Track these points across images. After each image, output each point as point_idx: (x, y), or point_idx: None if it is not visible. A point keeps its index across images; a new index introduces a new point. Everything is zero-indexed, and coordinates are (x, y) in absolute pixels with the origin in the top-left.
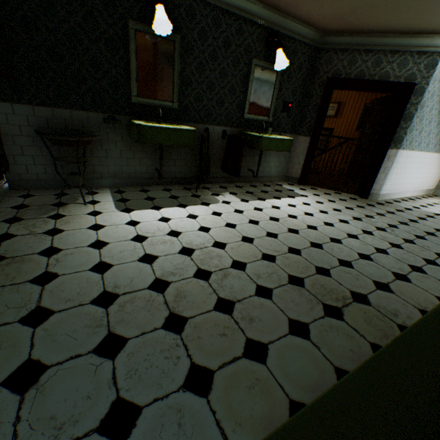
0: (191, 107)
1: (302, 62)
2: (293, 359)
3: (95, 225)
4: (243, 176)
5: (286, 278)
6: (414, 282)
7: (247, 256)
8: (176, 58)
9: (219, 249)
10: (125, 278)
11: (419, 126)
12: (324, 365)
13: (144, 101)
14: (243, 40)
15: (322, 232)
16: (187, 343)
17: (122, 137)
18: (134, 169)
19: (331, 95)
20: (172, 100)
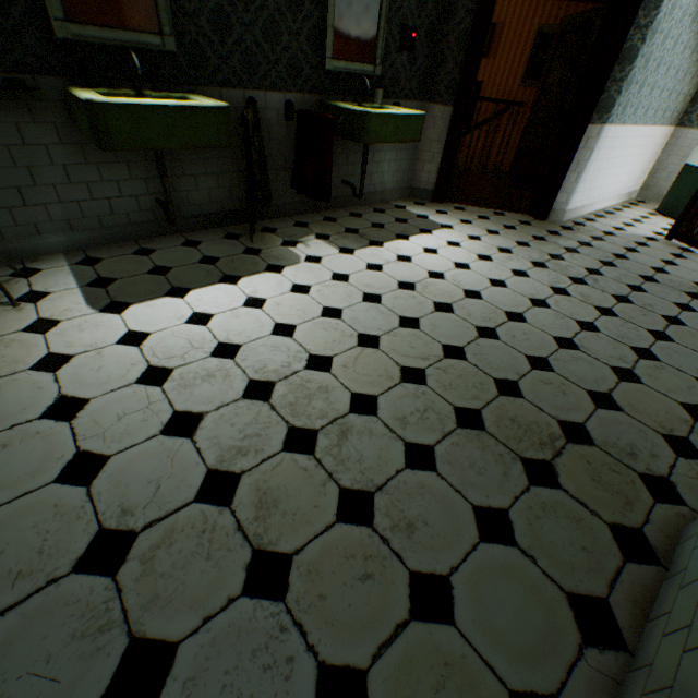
0: (208, 47)
1: None
2: (497, 597)
3: (49, 357)
4: (335, 196)
5: (451, 415)
6: (646, 381)
7: (376, 380)
8: None
9: (321, 372)
10: (141, 484)
11: (641, 74)
12: (550, 594)
13: (89, 33)
14: None
15: (490, 301)
16: (301, 618)
17: (58, 134)
18: (109, 206)
19: (492, 8)
20: (158, 30)
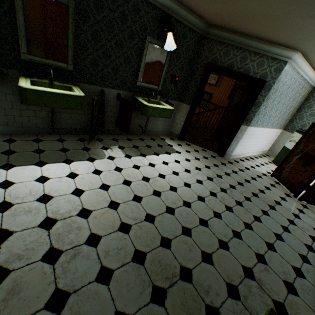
0: (87, 70)
1: (190, 45)
2: None
3: None
4: (135, 130)
5: (132, 253)
6: (231, 250)
7: (106, 227)
8: (70, 23)
9: (83, 218)
10: None
11: (264, 111)
12: None
13: (36, 59)
14: (139, 17)
15: (179, 194)
16: None
17: (12, 90)
18: (28, 119)
19: (208, 76)
20: (67, 62)
